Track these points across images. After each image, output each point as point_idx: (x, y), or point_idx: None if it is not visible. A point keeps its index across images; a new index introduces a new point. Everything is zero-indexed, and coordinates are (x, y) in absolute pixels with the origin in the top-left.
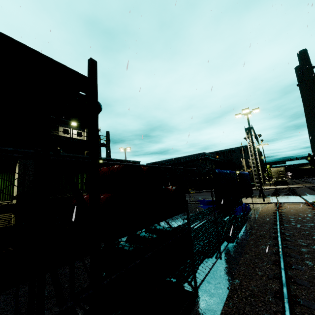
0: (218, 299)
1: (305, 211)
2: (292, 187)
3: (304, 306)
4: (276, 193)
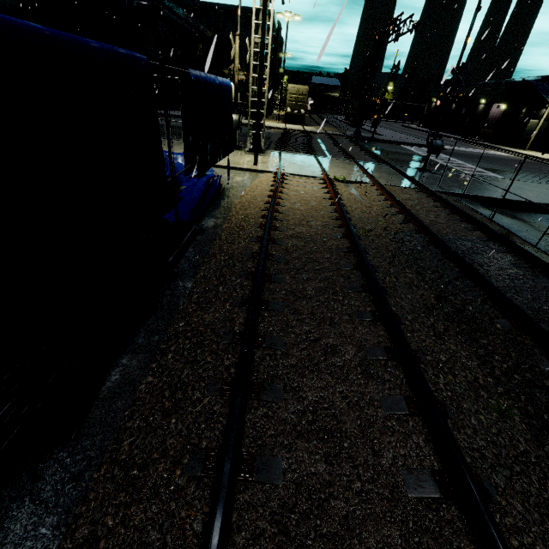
0: None
1: (320, 211)
2: (308, 132)
3: None
4: (284, 142)
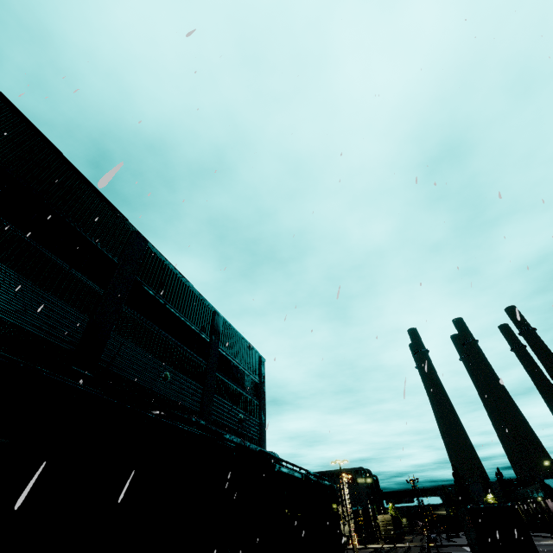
0: None
1: None
2: (396, 547)
3: None
4: (374, 552)
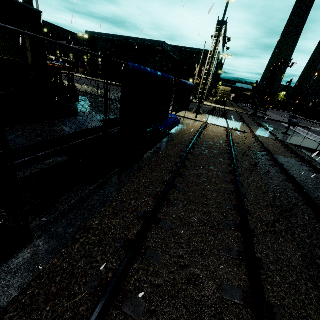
0: (57, 244)
1: (220, 137)
2: (226, 109)
3: (146, 260)
4: (212, 112)
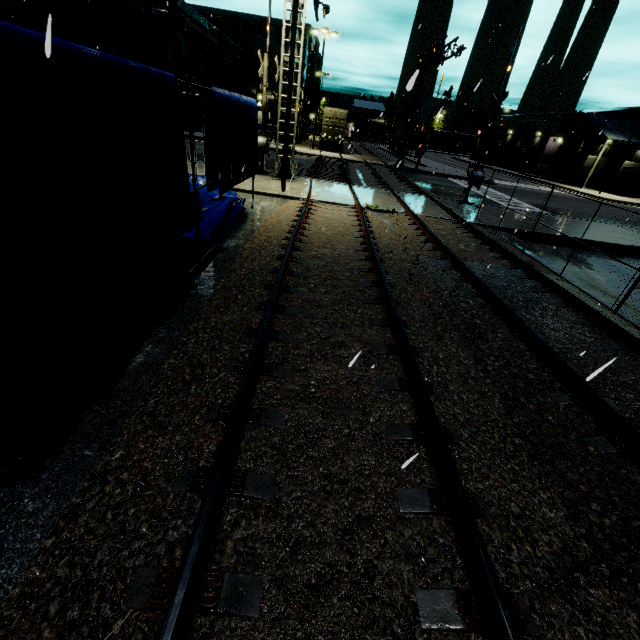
0: None
1: (347, 236)
2: (345, 160)
3: None
4: (317, 169)
